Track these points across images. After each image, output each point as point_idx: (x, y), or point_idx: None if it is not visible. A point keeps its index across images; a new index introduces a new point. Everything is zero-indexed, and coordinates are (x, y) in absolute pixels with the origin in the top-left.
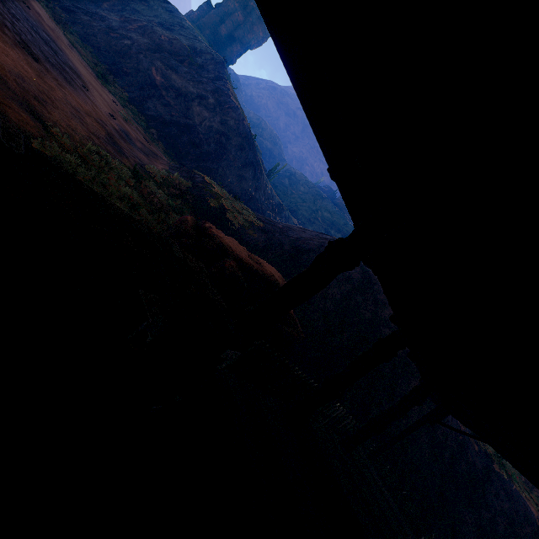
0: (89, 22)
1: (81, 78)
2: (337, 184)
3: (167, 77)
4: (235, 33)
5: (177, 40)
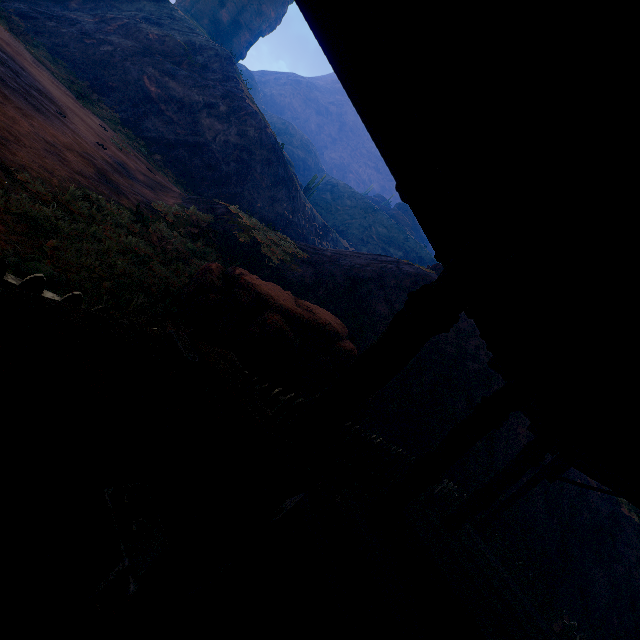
0: (56, 29)
1: (54, 103)
2: (411, 207)
3: (163, 86)
4: (240, 18)
5: (169, 36)
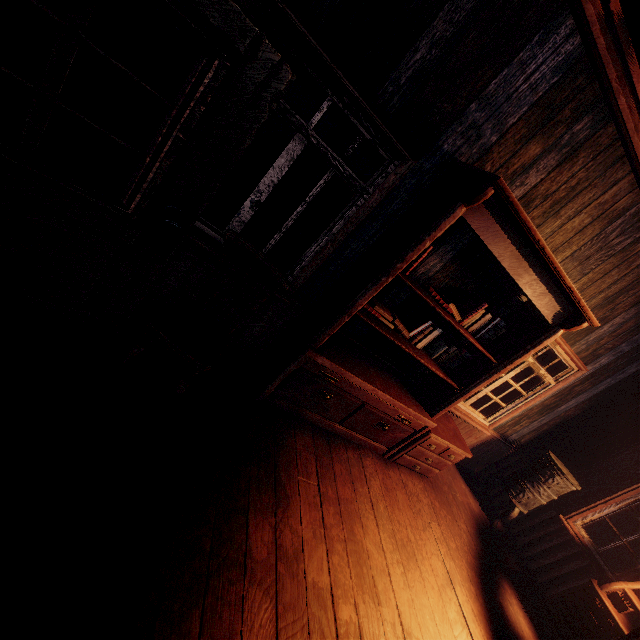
0: None
1: None
2: None
3: None
4: None
5: None
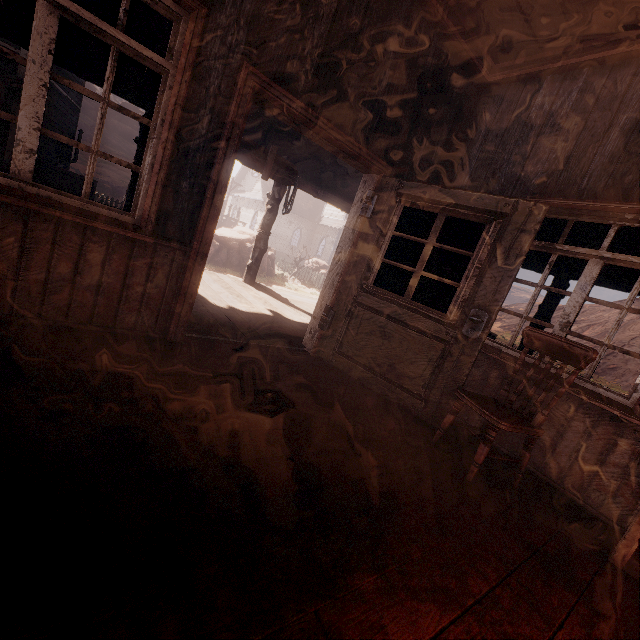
0: None
1: None
2: None
3: None
4: None
5: None
